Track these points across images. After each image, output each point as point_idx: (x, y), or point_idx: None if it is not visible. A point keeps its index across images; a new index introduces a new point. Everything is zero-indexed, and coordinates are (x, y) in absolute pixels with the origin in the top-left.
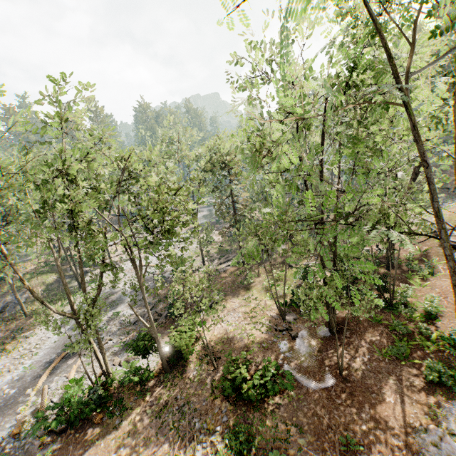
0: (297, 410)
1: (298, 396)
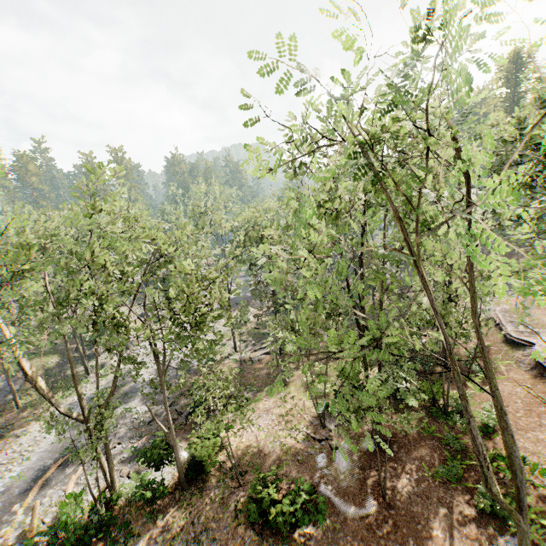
0: (332, 542)
1: (334, 524)
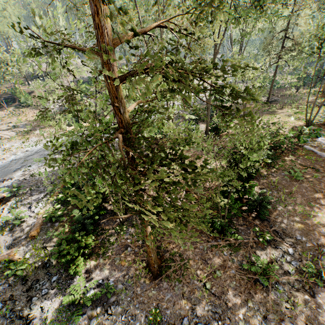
0: (314, 163)
1: (315, 159)
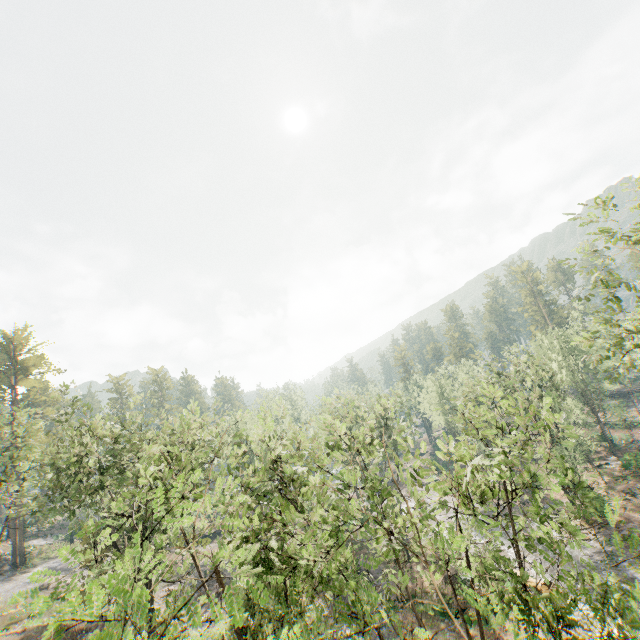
0: None
1: None
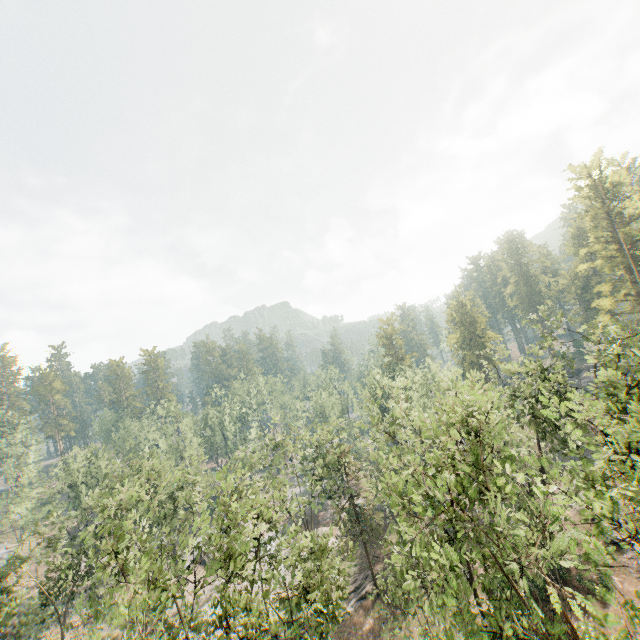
0: None
1: None
